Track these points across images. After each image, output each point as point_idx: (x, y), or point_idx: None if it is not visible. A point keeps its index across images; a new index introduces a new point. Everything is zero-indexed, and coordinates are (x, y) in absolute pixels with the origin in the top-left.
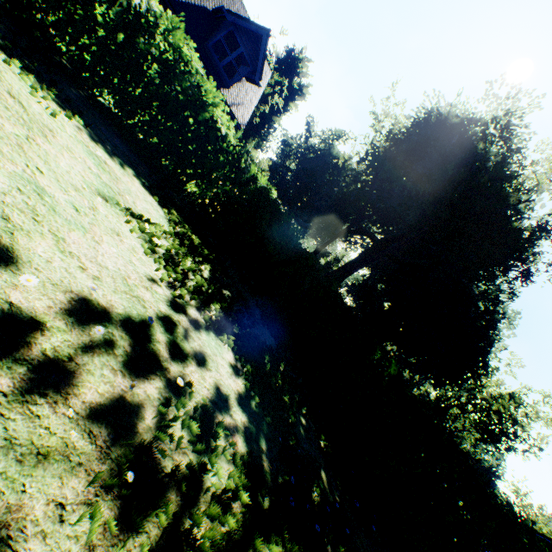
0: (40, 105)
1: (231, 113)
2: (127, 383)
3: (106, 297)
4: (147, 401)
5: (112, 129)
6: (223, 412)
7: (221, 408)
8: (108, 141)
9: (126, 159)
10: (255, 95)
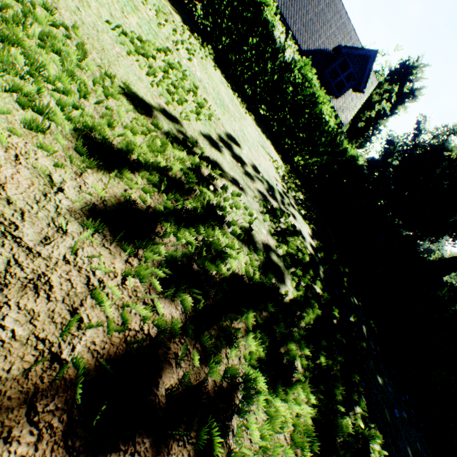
0: (242, 109)
1: (336, 116)
2: (267, 194)
3: (261, 171)
4: (273, 204)
5: (262, 124)
6: (302, 238)
7: (301, 236)
8: (261, 128)
9: (268, 137)
10: (359, 101)
